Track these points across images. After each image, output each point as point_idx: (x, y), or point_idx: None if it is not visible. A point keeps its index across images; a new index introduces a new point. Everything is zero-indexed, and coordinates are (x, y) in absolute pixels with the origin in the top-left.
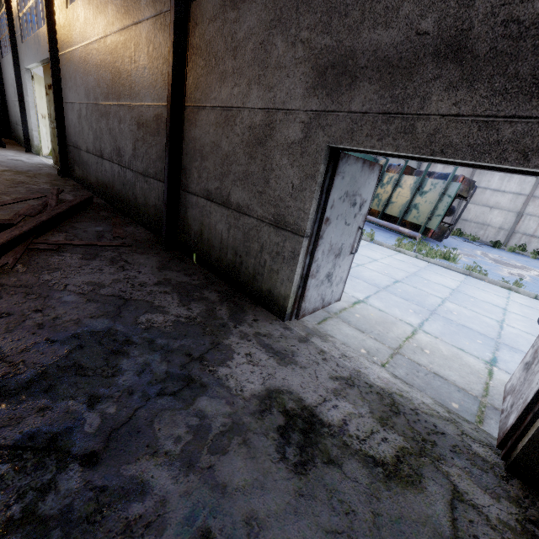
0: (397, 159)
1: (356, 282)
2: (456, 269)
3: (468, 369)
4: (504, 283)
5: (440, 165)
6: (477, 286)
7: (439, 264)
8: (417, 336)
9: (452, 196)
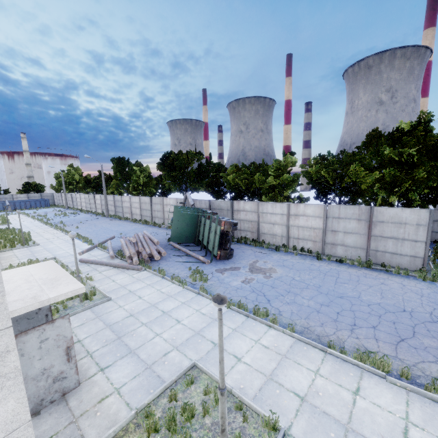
0: (220, 201)
1: (96, 325)
2: (194, 291)
3: (82, 376)
4: (210, 297)
5: (242, 202)
6: (189, 304)
7: (188, 289)
8: (81, 360)
9: (218, 235)
